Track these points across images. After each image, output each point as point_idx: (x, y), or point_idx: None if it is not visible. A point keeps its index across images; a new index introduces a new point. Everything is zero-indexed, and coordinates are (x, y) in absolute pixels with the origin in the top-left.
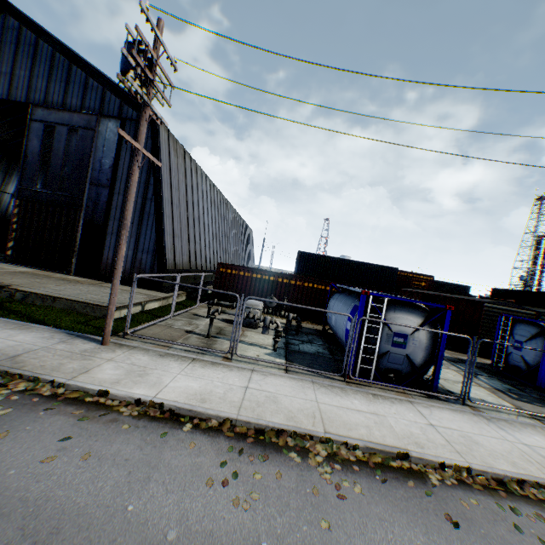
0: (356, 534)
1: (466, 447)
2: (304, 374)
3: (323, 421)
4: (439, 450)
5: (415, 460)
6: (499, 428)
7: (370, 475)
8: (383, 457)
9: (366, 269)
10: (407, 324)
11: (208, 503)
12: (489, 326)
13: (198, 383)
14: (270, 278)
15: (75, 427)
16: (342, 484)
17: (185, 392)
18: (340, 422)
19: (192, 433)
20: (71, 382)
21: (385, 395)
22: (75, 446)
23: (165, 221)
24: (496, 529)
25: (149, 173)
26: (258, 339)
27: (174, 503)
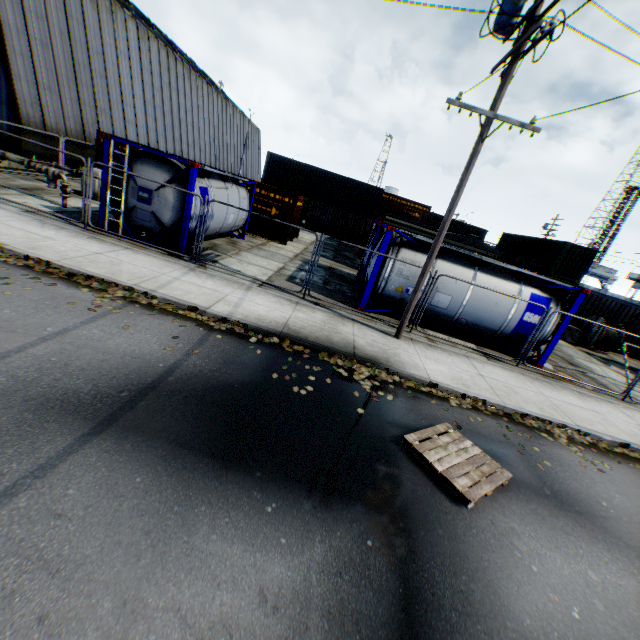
0: None
1: (90, 261)
2: (47, 217)
3: None
4: (50, 254)
5: (9, 252)
6: (183, 273)
7: None
8: None
9: (346, 186)
10: (153, 178)
11: None
12: None
13: None
14: None
15: None
16: None
17: None
18: None
19: None
20: None
21: (110, 241)
22: None
23: (16, 61)
24: None
25: None
26: (72, 202)
27: None
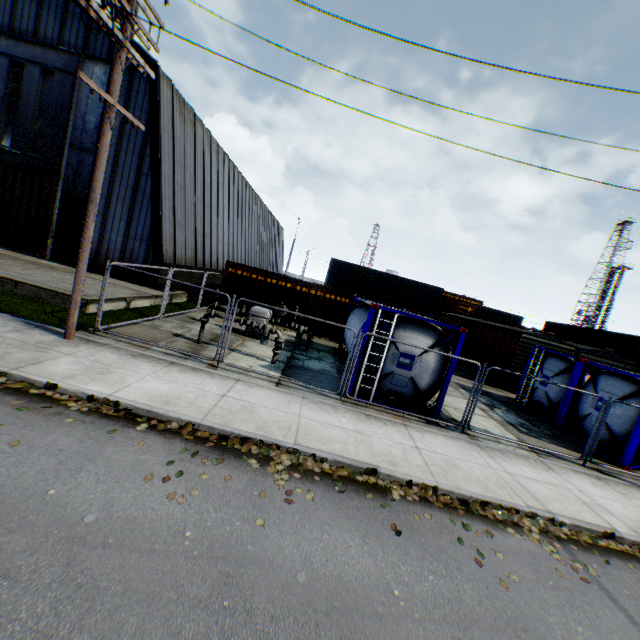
0: (290, 532)
1: (443, 470)
2: (297, 389)
3: (297, 433)
4: (413, 469)
5: (384, 477)
6: (489, 457)
7: (329, 486)
8: (350, 472)
9: (407, 287)
10: (416, 344)
11: (140, 495)
12: (523, 359)
13: (168, 387)
14: (287, 284)
15: (10, 416)
16: (295, 491)
17: (149, 393)
18: (316, 437)
19: (145, 433)
20: (16, 372)
21: (380, 417)
22: (5, 434)
23: (164, 204)
24: (439, 540)
25: (146, 140)
26: (258, 350)
27: (103, 492)
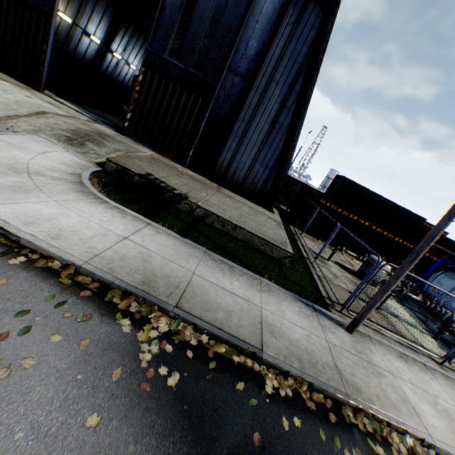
0: None
1: None
2: None
3: None
4: None
5: None
6: None
7: None
8: None
9: (397, 211)
10: None
11: None
12: None
13: None
14: (365, 222)
15: None
16: None
17: None
18: None
19: None
20: (439, 444)
21: None
22: None
23: (295, 139)
24: None
25: (298, 76)
26: (398, 311)
27: None
